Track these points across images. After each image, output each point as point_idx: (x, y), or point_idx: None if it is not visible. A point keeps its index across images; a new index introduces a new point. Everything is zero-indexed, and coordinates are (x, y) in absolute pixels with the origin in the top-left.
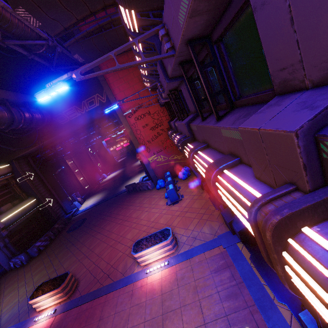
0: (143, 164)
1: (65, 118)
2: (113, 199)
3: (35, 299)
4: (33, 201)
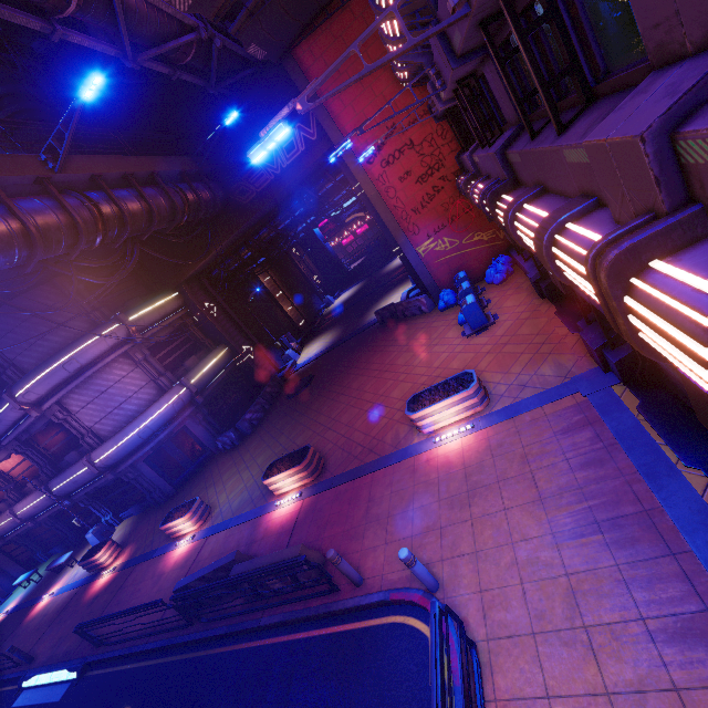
0: (406, 262)
1: (248, 190)
2: (355, 339)
3: (271, 478)
4: (225, 351)
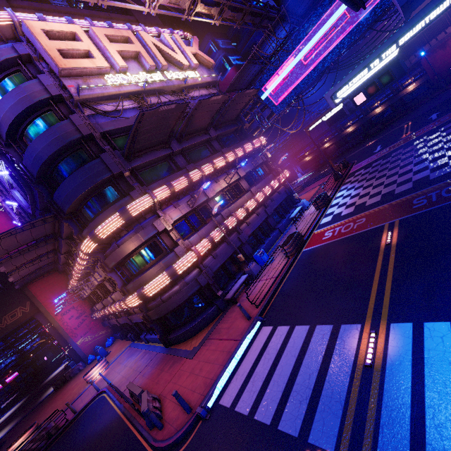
0: (70, 353)
1: None
2: (37, 407)
3: (13, 446)
4: None
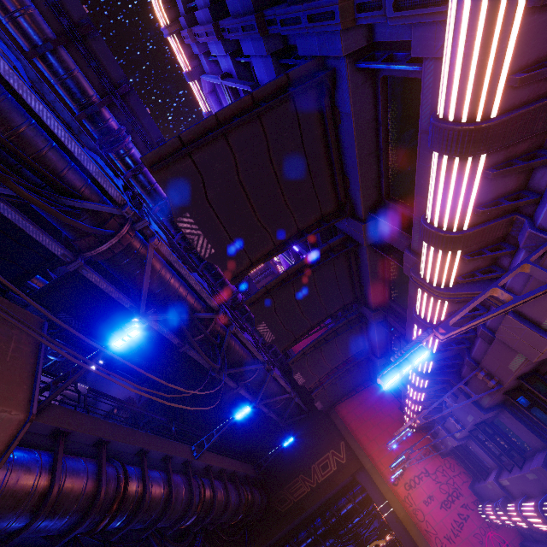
0: None
1: (287, 498)
2: None
3: None
4: None
